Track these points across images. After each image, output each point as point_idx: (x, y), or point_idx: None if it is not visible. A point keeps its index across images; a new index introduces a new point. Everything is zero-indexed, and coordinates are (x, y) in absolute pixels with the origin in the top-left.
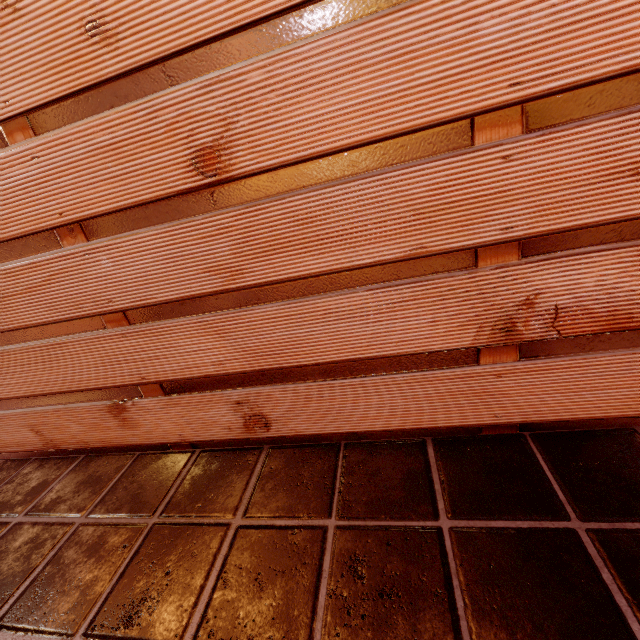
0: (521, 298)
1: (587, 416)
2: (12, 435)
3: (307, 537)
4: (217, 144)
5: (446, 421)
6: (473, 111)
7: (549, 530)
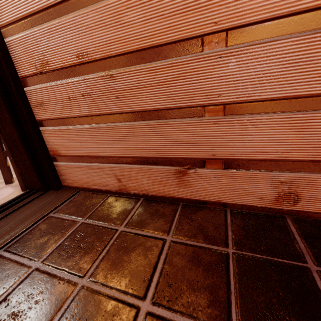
0: None
1: None
2: (101, 179)
3: None
4: None
5: None
6: None
7: None
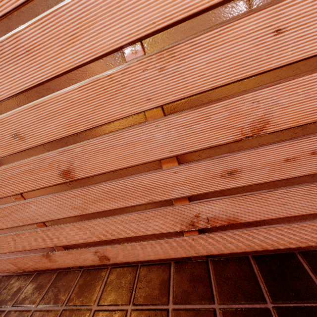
0: (193, 214)
1: (230, 252)
2: (4, 266)
3: (120, 315)
4: (68, 169)
5: (178, 255)
6: (159, 159)
7: (206, 309)
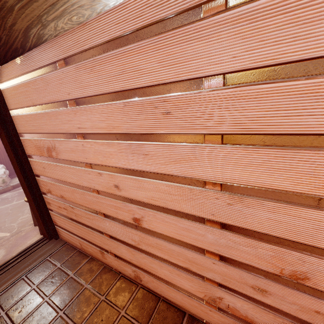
0: (218, 296)
1: None
2: (74, 241)
3: None
4: (139, 219)
5: (193, 312)
6: (205, 249)
7: None
